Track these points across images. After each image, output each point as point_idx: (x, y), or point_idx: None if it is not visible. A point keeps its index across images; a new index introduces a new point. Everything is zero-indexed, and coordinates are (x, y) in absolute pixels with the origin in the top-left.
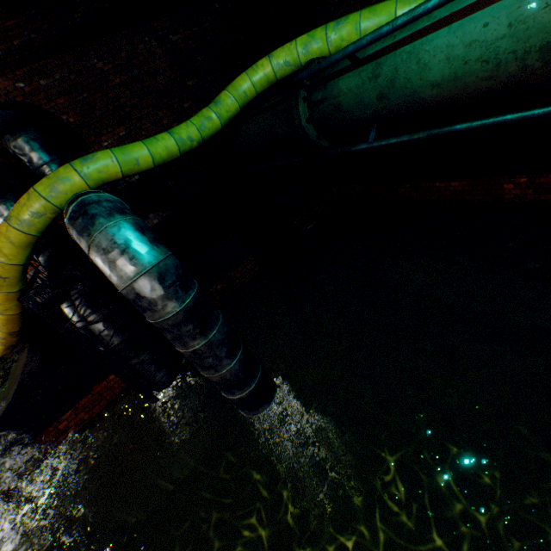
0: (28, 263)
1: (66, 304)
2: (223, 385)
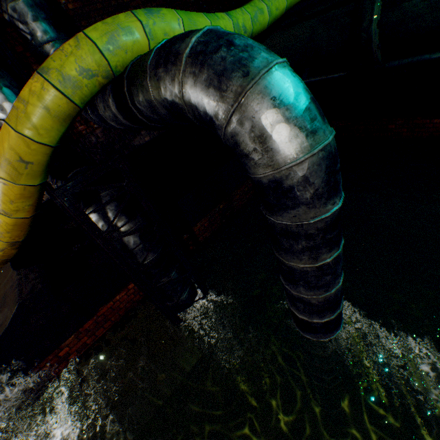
0: (57, 148)
1: (94, 208)
2: (319, 307)
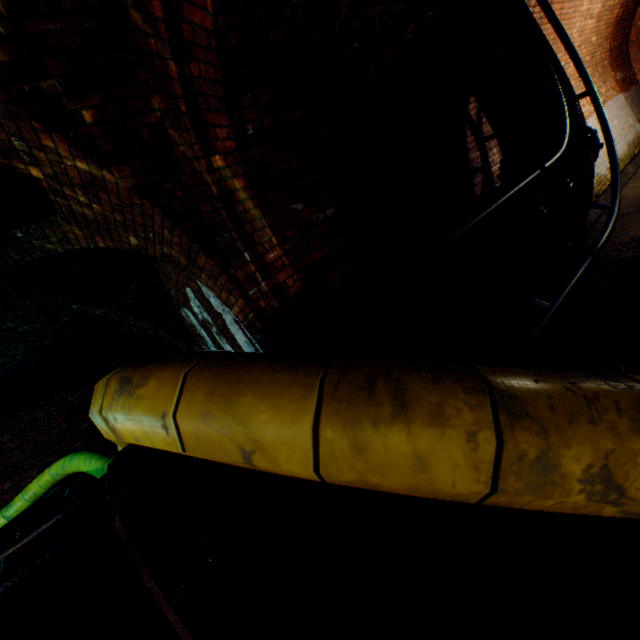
0: None
1: None
2: None
